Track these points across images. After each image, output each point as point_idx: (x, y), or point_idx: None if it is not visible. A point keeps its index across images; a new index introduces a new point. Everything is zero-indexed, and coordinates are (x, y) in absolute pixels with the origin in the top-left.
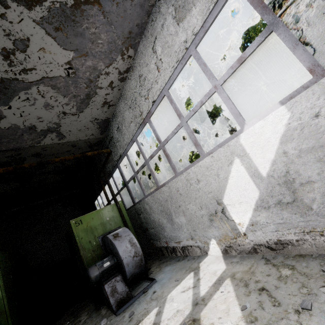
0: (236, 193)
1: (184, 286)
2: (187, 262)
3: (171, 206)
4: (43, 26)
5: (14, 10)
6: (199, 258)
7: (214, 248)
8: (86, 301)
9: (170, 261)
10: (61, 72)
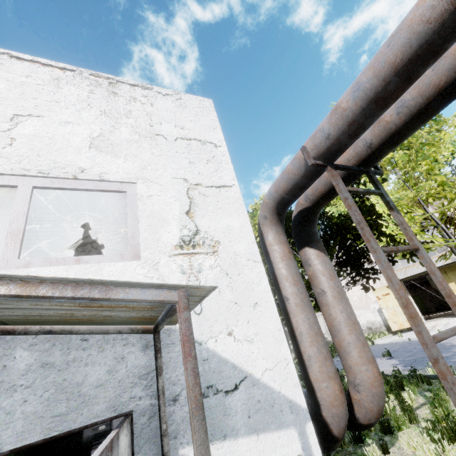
0: None
1: None
2: None
3: None
4: (95, 218)
5: (75, 215)
6: None
7: None
8: None
9: None
10: (110, 236)
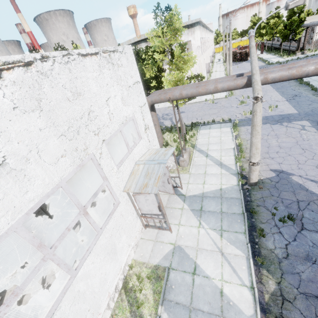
0: (118, 158)
1: (98, 183)
2: (96, 175)
3: None
4: None
5: None
6: None
7: None
8: None
9: (87, 175)
10: None
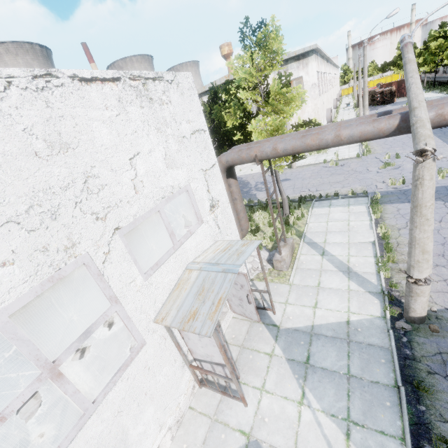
0: None
1: None
2: None
3: (137, 243)
4: None
5: None
6: None
7: None
8: (66, 301)
9: None
10: None
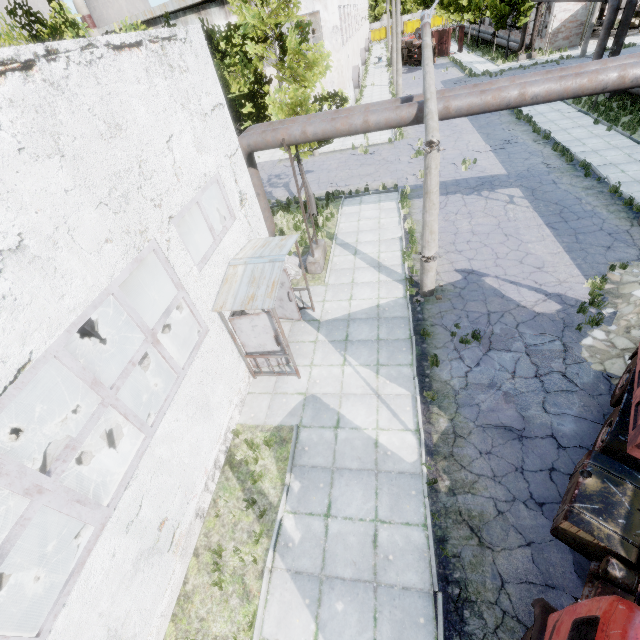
0: None
1: (153, 314)
2: (146, 300)
3: None
4: None
5: None
6: (157, 296)
7: (169, 289)
8: None
9: None
10: None
